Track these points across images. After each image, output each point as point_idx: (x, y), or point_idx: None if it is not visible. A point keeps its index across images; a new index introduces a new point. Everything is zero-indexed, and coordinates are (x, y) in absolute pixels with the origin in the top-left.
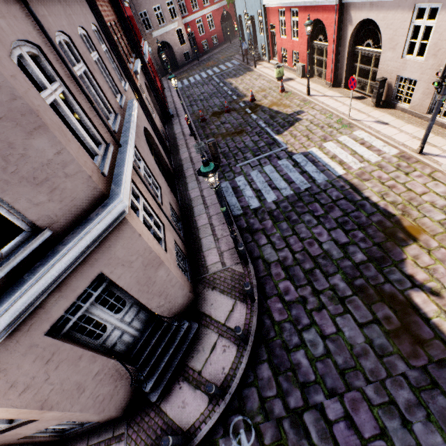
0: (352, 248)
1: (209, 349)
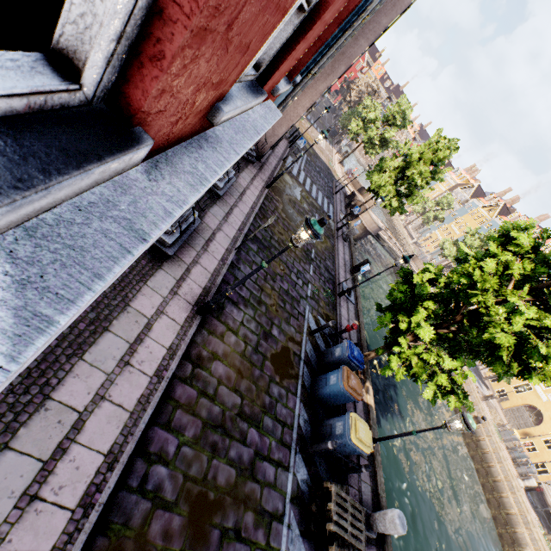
0: None
1: None
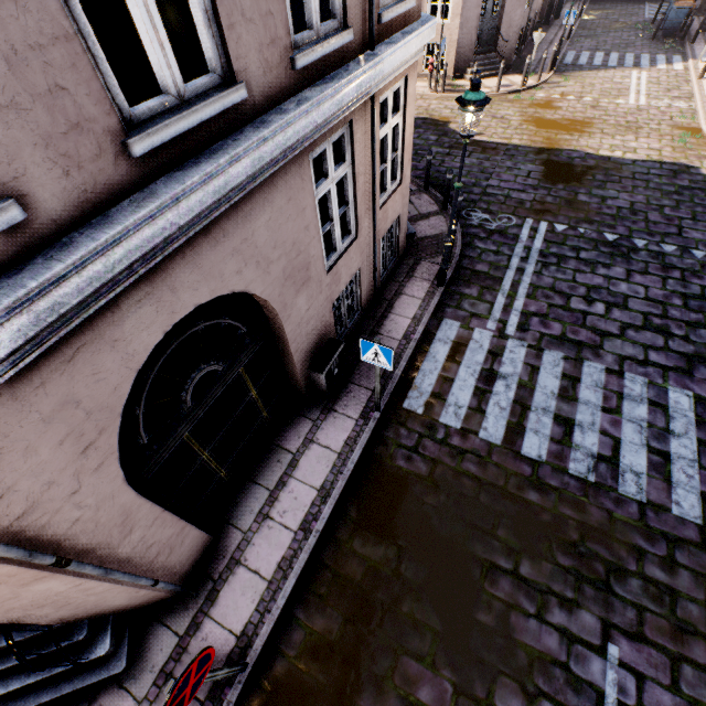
0: (424, 137)
1: (410, 205)
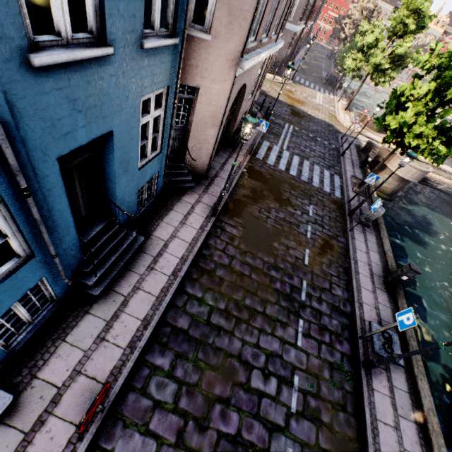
0: None
1: None
